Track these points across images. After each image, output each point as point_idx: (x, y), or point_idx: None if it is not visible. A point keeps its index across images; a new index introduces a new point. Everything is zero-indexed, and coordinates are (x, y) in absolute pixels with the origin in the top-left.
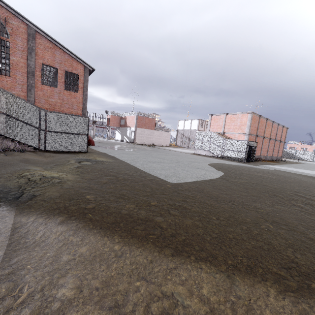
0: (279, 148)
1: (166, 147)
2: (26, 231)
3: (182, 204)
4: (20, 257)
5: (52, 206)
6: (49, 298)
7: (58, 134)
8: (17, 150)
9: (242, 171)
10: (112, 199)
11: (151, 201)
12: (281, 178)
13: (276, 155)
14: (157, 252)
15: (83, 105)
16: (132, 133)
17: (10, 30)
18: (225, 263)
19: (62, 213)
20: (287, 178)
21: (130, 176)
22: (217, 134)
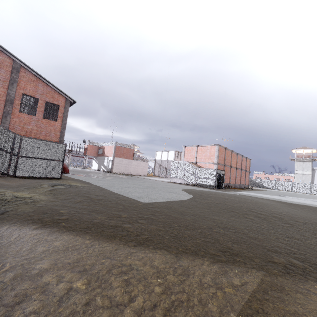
0: (245, 177)
1: (143, 177)
2: (0, 236)
3: (150, 216)
4: None
5: (26, 217)
6: (29, 267)
7: (31, 160)
8: None
9: (210, 194)
10: (85, 212)
11: (122, 214)
12: (242, 199)
13: (244, 183)
14: (122, 244)
15: (61, 133)
16: (110, 162)
17: None
18: (177, 250)
19: (36, 222)
20: (247, 200)
21: (104, 197)
22: (190, 163)
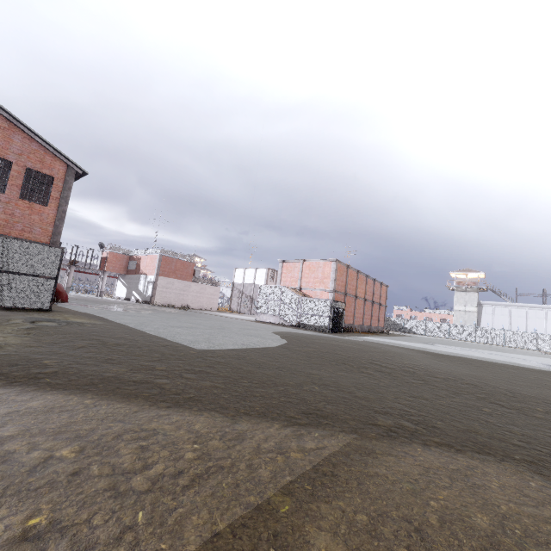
0: (379, 315)
1: (210, 312)
2: None
3: (206, 369)
4: None
5: None
6: None
7: None
8: None
9: (316, 339)
10: (91, 362)
11: (158, 366)
12: (365, 348)
13: (377, 325)
14: (148, 405)
15: (56, 228)
16: (149, 286)
17: None
18: (236, 412)
19: None
20: (373, 348)
21: (129, 341)
22: (291, 289)
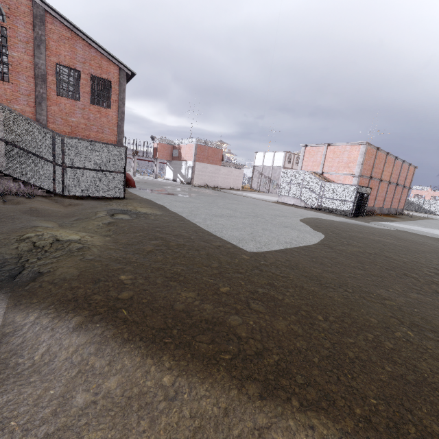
0: (401, 197)
1: (237, 192)
2: (20, 342)
3: (268, 290)
4: (3, 400)
5: (65, 294)
6: None
7: (81, 171)
8: (22, 195)
9: (351, 232)
10: (160, 281)
11: (221, 285)
12: (409, 245)
13: (396, 207)
14: (235, 389)
15: (119, 128)
16: (189, 170)
17: (6, 9)
18: (351, 413)
19: (80, 310)
20: (418, 245)
21: (187, 241)
22: (313, 174)
